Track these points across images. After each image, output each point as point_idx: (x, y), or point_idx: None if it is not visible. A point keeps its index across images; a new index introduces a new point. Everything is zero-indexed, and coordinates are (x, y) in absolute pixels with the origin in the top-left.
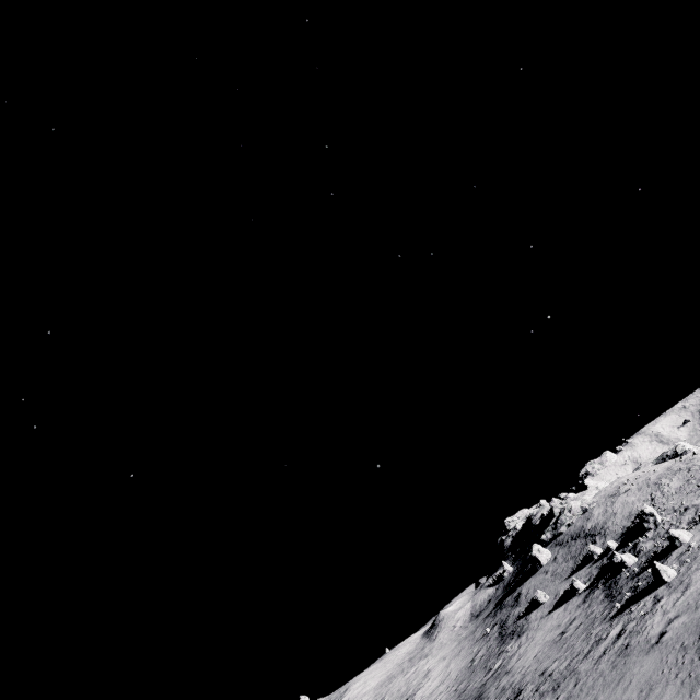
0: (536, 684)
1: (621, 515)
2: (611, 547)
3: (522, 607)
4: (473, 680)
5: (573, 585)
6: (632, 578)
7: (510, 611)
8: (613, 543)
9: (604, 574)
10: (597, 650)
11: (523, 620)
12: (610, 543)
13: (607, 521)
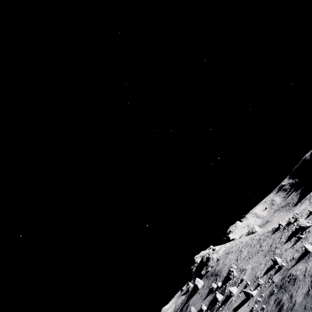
0: None
1: (227, 266)
2: (219, 285)
3: None
4: None
5: (201, 308)
6: (217, 310)
7: None
8: (220, 283)
9: (213, 302)
10: None
11: None
12: (219, 283)
13: (222, 268)
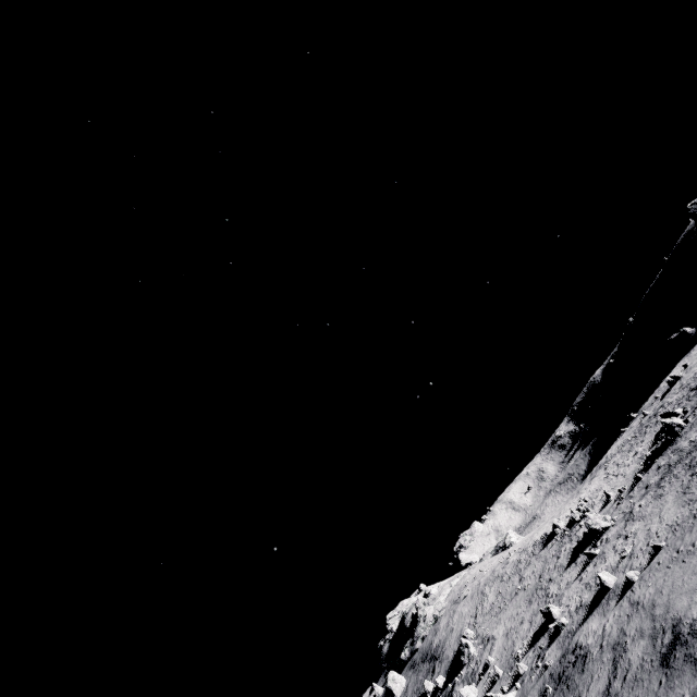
0: None
1: (456, 633)
2: (440, 685)
3: None
4: None
5: None
6: None
7: None
8: (441, 679)
9: None
10: None
11: None
12: (439, 679)
13: (447, 639)
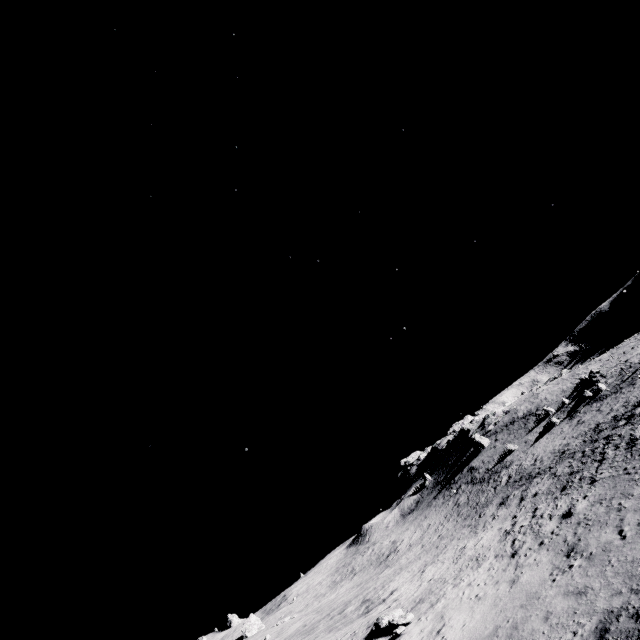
0: (615, 411)
1: (554, 395)
2: (566, 402)
3: (486, 466)
4: (479, 499)
5: (552, 420)
6: (621, 383)
7: (472, 475)
8: (565, 399)
9: (575, 408)
10: None
11: (499, 465)
12: (564, 399)
13: (540, 404)
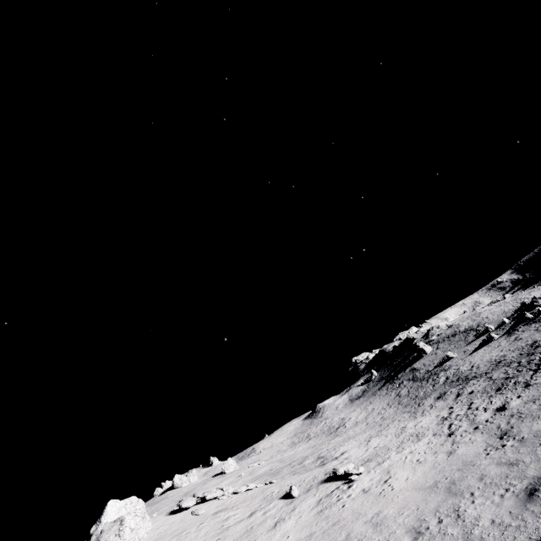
0: None
1: (495, 315)
2: (506, 321)
3: (427, 368)
4: (419, 393)
5: (491, 336)
6: None
7: (413, 374)
8: (506, 319)
9: (514, 327)
10: None
11: (438, 368)
12: (505, 319)
13: (481, 321)
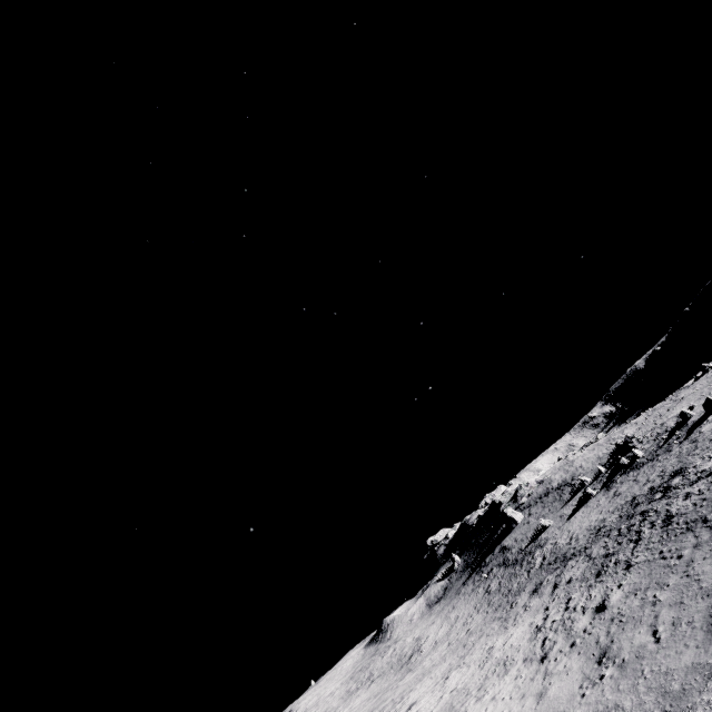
0: (651, 482)
1: (589, 463)
2: (602, 470)
3: (519, 545)
4: (512, 585)
5: (587, 492)
6: (657, 450)
7: (504, 556)
8: (601, 467)
9: (612, 477)
10: (706, 432)
11: (533, 544)
12: (600, 467)
13: (575, 472)
